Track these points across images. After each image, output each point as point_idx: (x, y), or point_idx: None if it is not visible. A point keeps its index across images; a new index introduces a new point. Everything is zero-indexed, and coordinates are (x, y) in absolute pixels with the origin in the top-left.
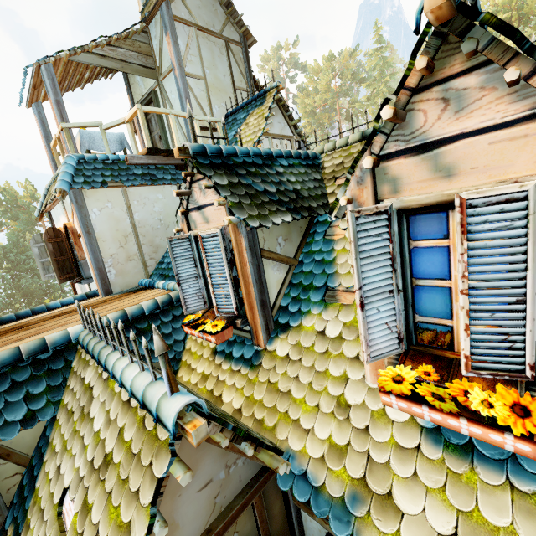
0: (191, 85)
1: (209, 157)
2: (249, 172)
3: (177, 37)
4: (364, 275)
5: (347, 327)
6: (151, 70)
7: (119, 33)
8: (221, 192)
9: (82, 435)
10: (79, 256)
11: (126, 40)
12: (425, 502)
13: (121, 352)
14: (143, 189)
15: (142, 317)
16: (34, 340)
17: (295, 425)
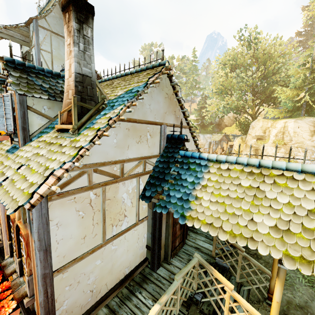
0: (43, 54)
1: None
2: None
3: (39, 34)
4: None
5: None
6: (27, 43)
7: (12, 25)
8: None
9: None
10: None
11: (15, 28)
12: None
13: None
14: None
15: None
16: None
17: None
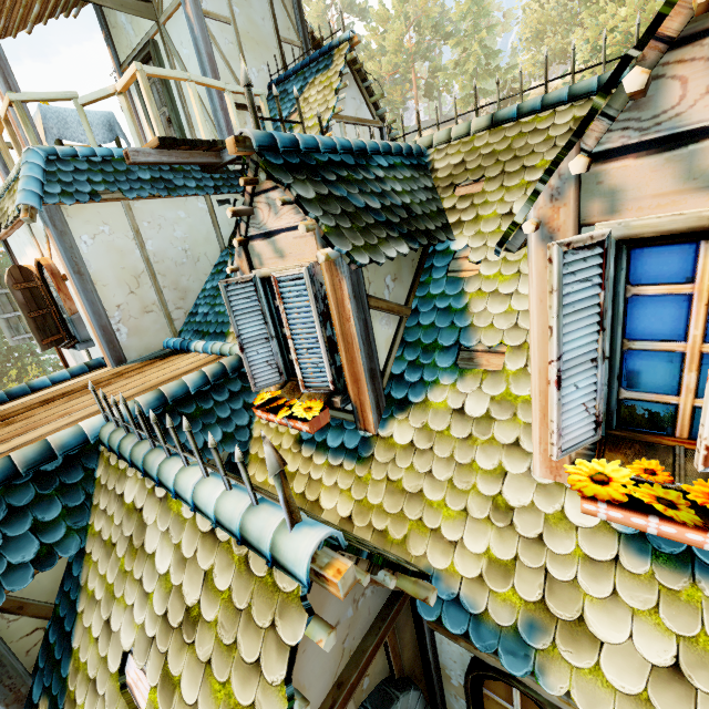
0: (213, 32)
1: (281, 153)
2: (340, 177)
3: None
4: (565, 338)
5: (496, 403)
6: (144, 4)
7: None
8: (309, 210)
9: (138, 579)
10: (67, 309)
11: None
12: (631, 628)
13: (185, 460)
14: (155, 204)
15: (187, 398)
16: (32, 444)
17: (435, 537)
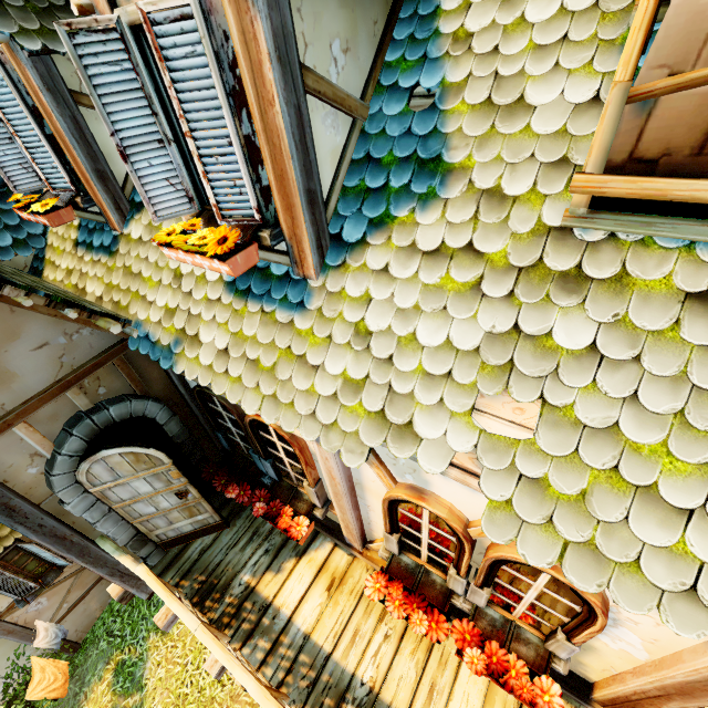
0: None
1: None
2: None
3: None
4: (114, 118)
5: None
6: None
7: None
8: None
9: None
10: None
11: None
12: (216, 333)
13: None
14: None
15: None
16: None
17: (143, 300)
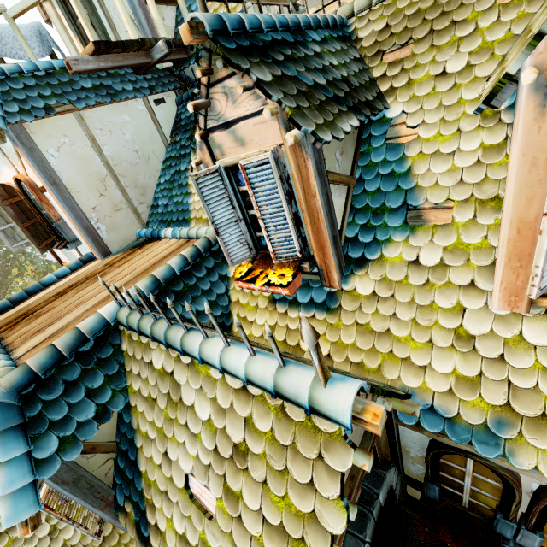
0: None
1: (232, 36)
2: (286, 56)
3: None
4: None
5: (449, 252)
6: None
7: None
8: (271, 93)
9: (184, 424)
10: (52, 216)
11: None
12: None
13: (205, 334)
14: (102, 111)
15: (175, 278)
16: (67, 333)
17: (406, 364)
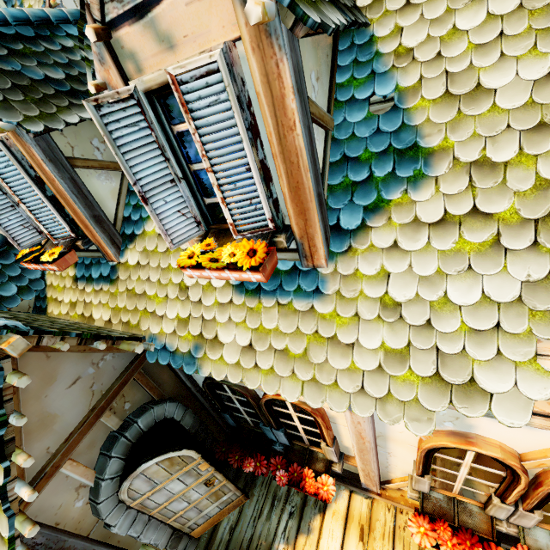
0: None
1: None
2: (12, 51)
3: None
4: (135, 169)
5: None
6: None
7: None
8: None
9: None
10: None
11: None
12: (235, 332)
13: None
14: None
15: None
16: None
17: (153, 316)
